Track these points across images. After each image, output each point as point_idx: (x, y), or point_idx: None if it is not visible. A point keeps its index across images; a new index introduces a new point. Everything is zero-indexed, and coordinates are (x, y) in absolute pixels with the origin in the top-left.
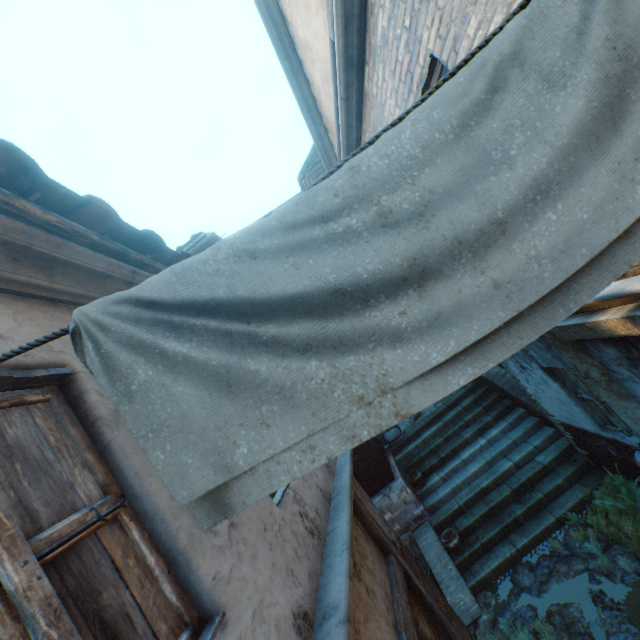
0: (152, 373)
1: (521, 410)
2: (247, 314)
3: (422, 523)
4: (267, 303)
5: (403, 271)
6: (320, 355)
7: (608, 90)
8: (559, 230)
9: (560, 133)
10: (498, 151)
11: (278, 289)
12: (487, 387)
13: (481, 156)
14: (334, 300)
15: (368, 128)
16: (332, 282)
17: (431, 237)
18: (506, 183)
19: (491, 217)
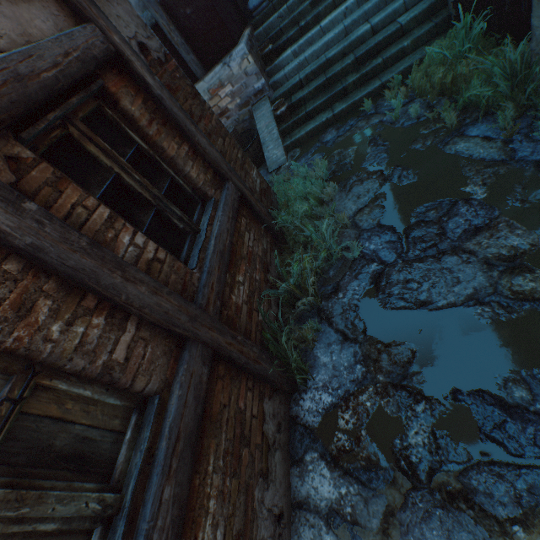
0: None
1: None
2: None
3: (262, 99)
4: None
5: None
6: None
7: None
8: None
9: None
10: None
11: None
12: None
13: None
14: None
15: None
16: None
17: None
18: None
19: None
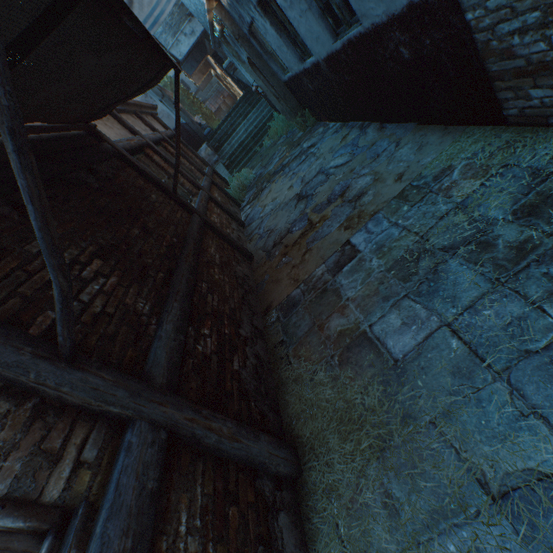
0: None
1: (262, 100)
2: None
3: (218, 164)
4: None
5: None
6: None
7: None
8: None
9: None
10: None
11: None
12: (251, 92)
13: None
14: None
15: None
16: None
17: None
18: None
19: None
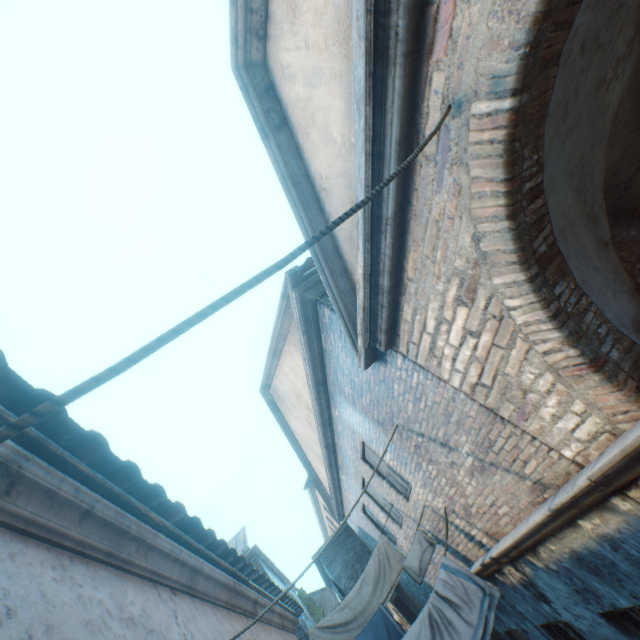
0: (321, 639)
1: None
2: (333, 627)
3: None
4: (336, 624)
5: (353, 617)
6: (344, 633)
7: (375, 584)
8: (372, 608)
9: (370, 591)
10: (363, 595)
11: (337, 622)
12: None
13: (361, 596)
14: (345, 623)
15: (345, 501)
16: (344, 620)
17: (356, 611)
18: (365, 600)
19: (363, 606)
